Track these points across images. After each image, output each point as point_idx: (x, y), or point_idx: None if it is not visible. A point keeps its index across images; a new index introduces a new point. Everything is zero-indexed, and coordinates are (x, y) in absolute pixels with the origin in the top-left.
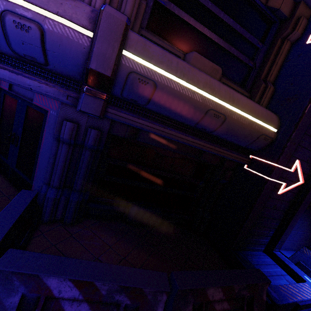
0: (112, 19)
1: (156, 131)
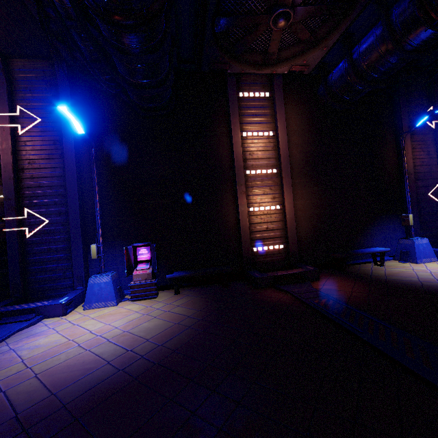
0: None
1: None
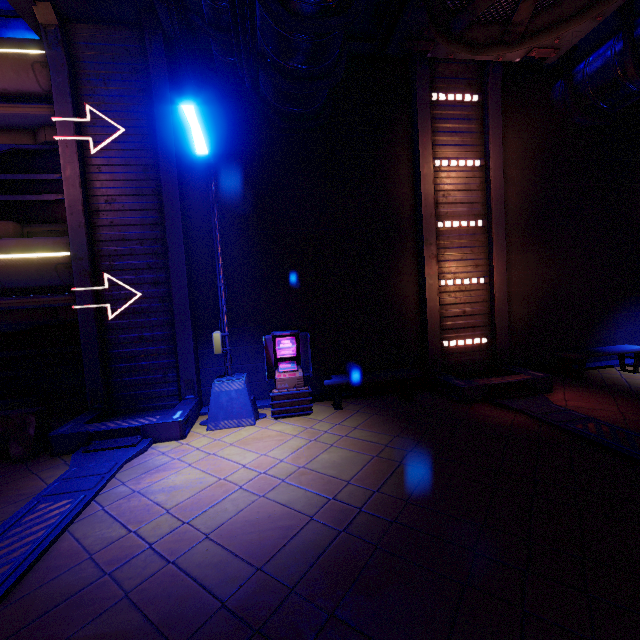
0: None
1: None
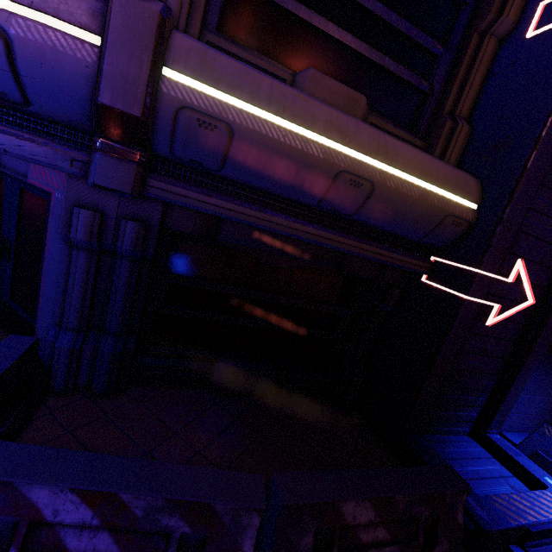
0: (132, 9)
1: (245, 218)
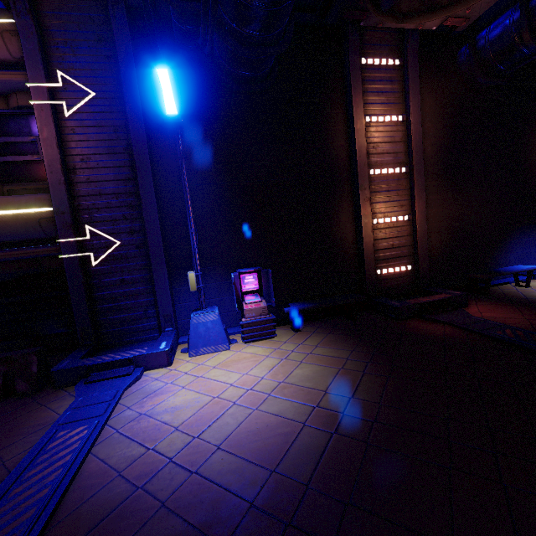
0: None
1: None
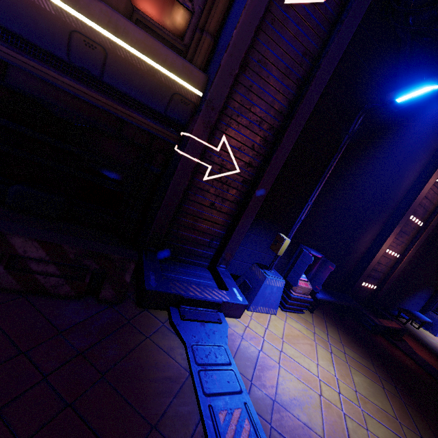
0: None
1: (3, 55)
